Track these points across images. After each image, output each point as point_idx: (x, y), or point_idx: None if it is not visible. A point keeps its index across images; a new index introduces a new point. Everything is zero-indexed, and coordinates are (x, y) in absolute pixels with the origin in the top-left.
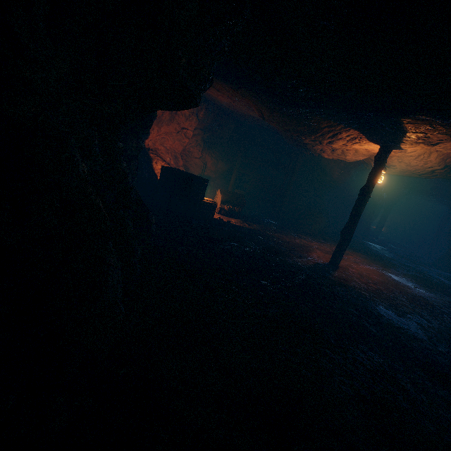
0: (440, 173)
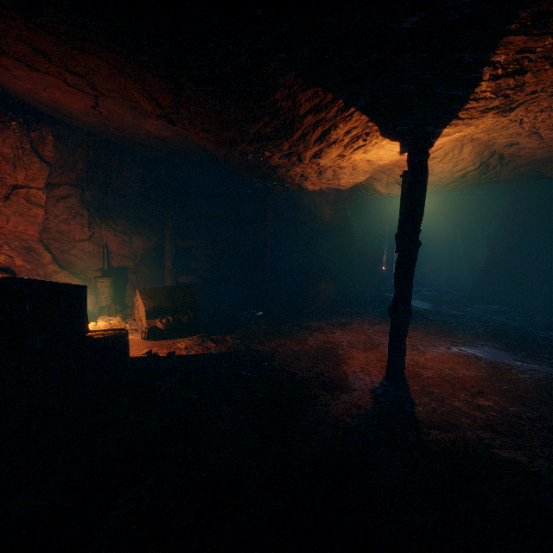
0: (473, 177)
